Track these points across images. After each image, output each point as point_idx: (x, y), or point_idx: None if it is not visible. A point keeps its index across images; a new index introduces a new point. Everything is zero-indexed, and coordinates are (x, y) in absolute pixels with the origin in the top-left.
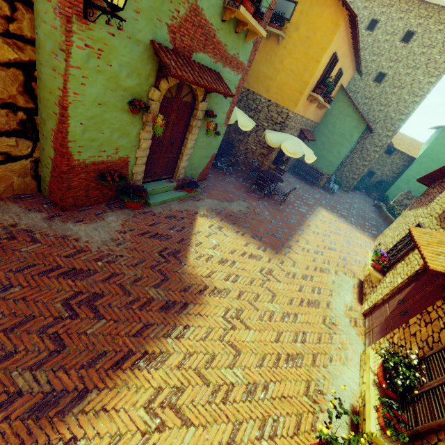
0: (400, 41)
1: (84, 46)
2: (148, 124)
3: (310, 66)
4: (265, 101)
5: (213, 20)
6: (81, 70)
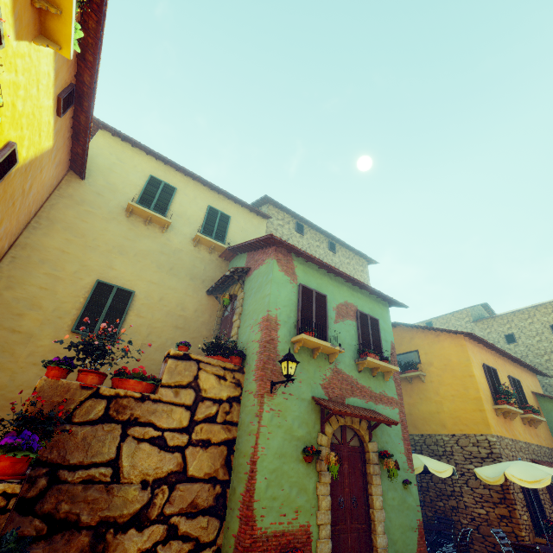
0: (552, 335)
1: (270, 410)
2: (322, 473)
3: (467, 383)
4: (449, 438)
5: (352, 373)
6: (267, 427)
